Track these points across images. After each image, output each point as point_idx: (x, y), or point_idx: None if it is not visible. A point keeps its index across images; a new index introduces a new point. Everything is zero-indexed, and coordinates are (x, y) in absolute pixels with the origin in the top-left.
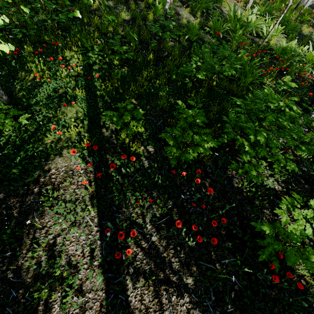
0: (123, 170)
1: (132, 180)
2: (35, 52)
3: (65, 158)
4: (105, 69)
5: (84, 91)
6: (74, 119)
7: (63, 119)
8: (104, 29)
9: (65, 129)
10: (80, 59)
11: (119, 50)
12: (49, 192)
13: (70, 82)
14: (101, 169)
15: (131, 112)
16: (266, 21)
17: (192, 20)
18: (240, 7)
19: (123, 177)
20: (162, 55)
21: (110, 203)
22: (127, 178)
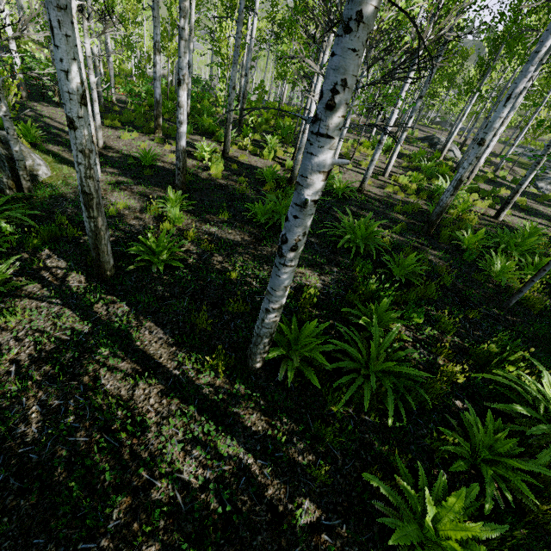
0: None
1: None
2: None
3: None
4: None
5: None
6: None
7: None
8: None
9: None
10: None
11: None
12: None
13: None
14: None
15: None
16: None
17: None
18: None
19: None
20: None
21: None
22: None
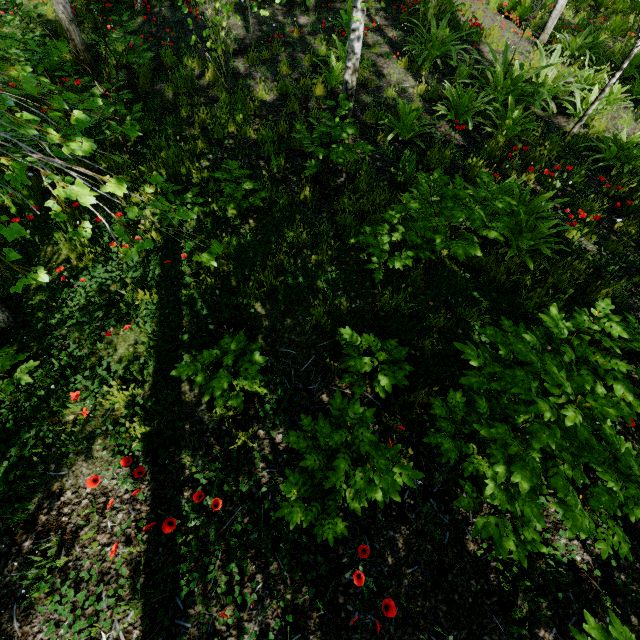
0: (209, 502)
1: (228, 524)
2: (72, 205)
3: (96, 461)
4: (208, 229)
5: (158, 288)
6: (128, 360)
7: (104, 364)
8: (218, 131)
9: (108, 385)
10: (156, 216)
11: (235, 193)
12: (52, 552)
13: (134, 267)
14: (166, 490)
15: (250, 337)
16: (585, 72)
17: (410, 86)
18: (524, 39)
19: (209, 516)
20: (333, 184)
21: (173, 588)
22: (215, 525)
